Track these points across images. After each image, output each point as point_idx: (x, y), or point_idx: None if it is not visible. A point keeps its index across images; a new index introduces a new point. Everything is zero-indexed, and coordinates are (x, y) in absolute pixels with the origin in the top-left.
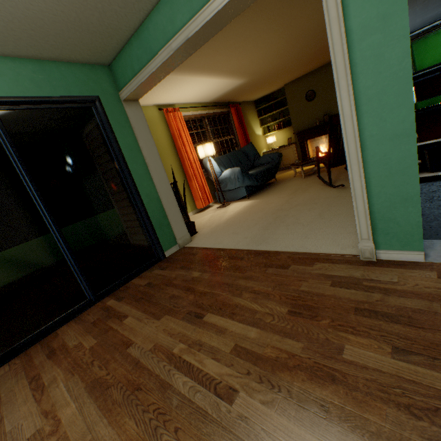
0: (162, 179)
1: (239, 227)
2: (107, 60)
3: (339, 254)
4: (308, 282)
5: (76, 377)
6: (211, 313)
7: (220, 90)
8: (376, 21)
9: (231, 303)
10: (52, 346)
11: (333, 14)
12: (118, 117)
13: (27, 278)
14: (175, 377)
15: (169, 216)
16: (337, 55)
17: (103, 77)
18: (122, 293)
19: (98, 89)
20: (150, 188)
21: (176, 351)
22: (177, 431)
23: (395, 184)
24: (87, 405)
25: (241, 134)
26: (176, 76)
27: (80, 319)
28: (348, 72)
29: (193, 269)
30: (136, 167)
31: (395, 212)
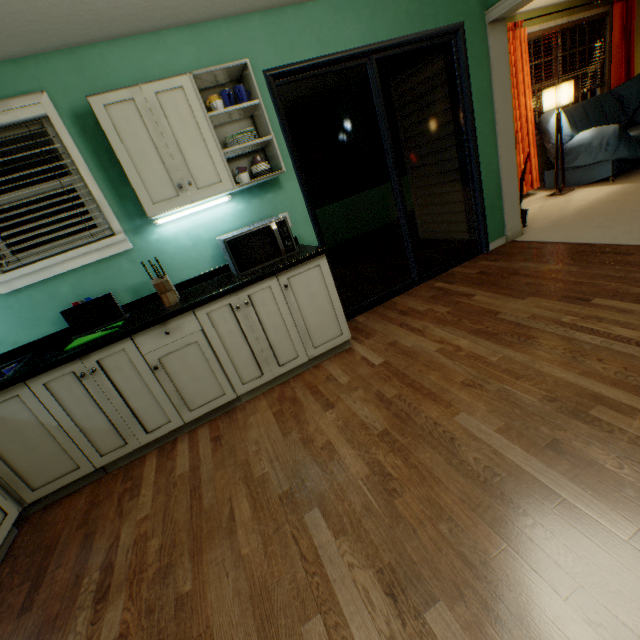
0: (507, 143)
1: (608, 220)
2: None
3: None
4: None
5: (449, 327)
6: (600, 298)
7: None
8: None
9: (631, 292)
10: (397, 309)
11: None
12: (477, 51)
13: None
14: (576, 335)
15: (503, 197)
16: None
17: None
18: (449, 279)
19: (463, 12)
20: (491, 156)
21: (564, 321)
22: (600, 360)
23: None
24: (479, 341)
25: (620, 58)
26: None
27: (411, 294)
28: None
29: (544, 263)
30: (482, 126)
31: None
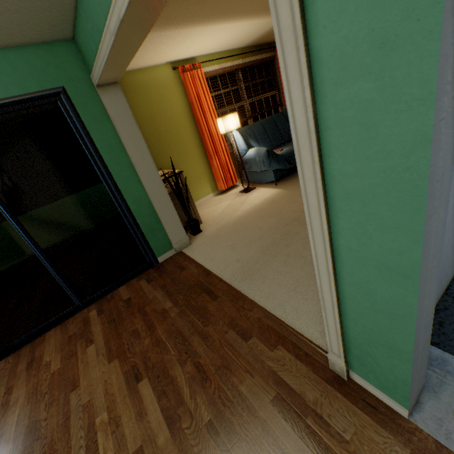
0: (153, 180)
1: (242, 237)
2: (66, 35)
3: (311, 343)
4: (252, 380)
5: (28, 408)
6: (148, 378)
7: (254, 32)
8: (367, 48)
9: (170, 373)
10: (34, 354)
11: (286, 18)
12: (93, 110)
13: (64, 244)
14: None
15: (162, 221)
16: (297, 104)
17: (66, 58)
18: (105, 305)
19: (62, 77)
20: (138, 191)
21: (97, 421)
22: None
23: (378, 323)
24: (17, 452)
25: None
26: (178, 31)
27: (65, 326)
28: (313, 139)
29: (169, 295)
30: (120, 170)
31: (375, 351)
